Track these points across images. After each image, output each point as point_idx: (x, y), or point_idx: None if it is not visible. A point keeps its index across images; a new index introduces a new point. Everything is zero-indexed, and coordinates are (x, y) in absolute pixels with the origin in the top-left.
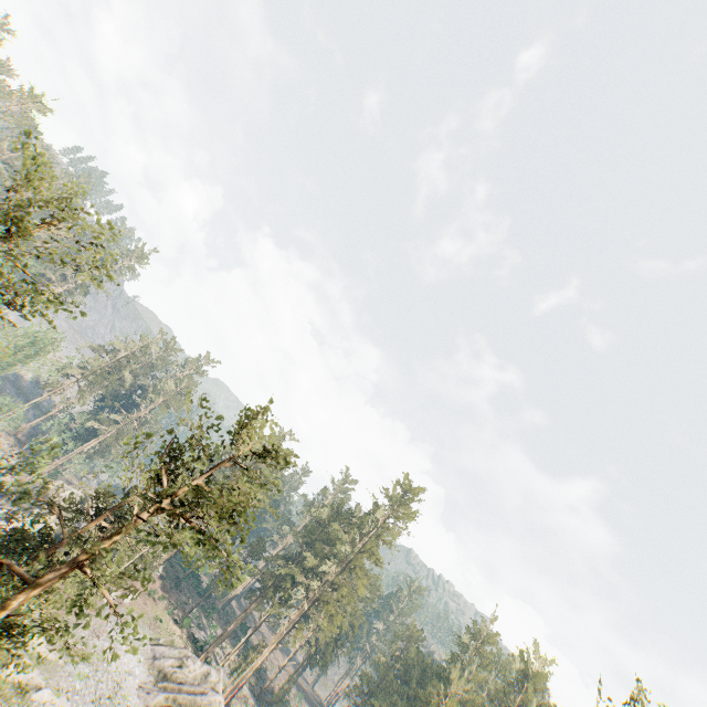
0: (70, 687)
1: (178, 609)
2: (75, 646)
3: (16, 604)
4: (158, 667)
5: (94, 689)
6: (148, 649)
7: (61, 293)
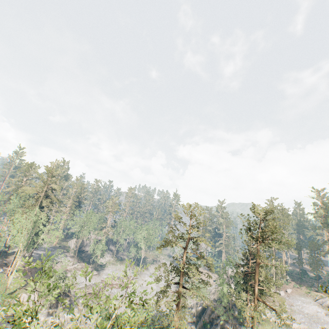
0: (300, 321)
1: (311, 287)
2: (288, 311)
3: (256, 278)
4: (325, 306)
5: (309, 320)
6: (314, 303)
7: (205, 219)
